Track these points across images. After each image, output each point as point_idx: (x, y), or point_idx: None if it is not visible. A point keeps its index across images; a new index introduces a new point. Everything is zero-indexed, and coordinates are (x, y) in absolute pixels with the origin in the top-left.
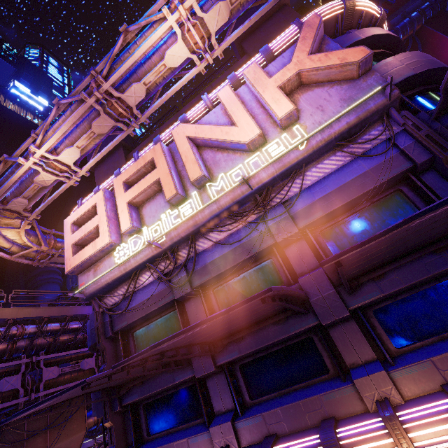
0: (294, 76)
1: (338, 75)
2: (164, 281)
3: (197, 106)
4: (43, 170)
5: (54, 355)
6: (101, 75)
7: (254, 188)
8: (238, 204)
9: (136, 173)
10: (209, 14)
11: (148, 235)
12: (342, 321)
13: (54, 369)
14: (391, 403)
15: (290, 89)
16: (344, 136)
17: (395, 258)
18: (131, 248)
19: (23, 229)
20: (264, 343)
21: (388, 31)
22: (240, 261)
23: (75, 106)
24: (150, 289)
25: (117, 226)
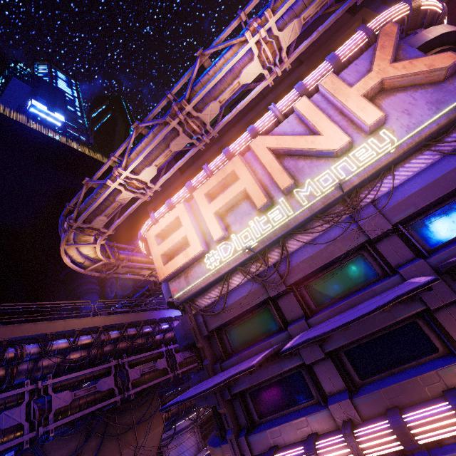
0: (377, 84)
1: (423, 80)
2: (260, 281)
3: (265, 117)
4: (124, 189)
5: (134, 358)
6: (185, 98)
7: (345, 191)
8: (328, 206)
9: (217, 185)
10: (284, 32)
11: (237, 241)
12: (447, 305)
13: (137, 370)
14: None
15: (371, 96)
16: (433, 136)
17: None
18: (222, 254)
19: (99, 244)
20: (371, 329)
21: (454, 27)
22: (333, 258)
23: (157, 128)
24: (241, 290)
25: (203, 235)
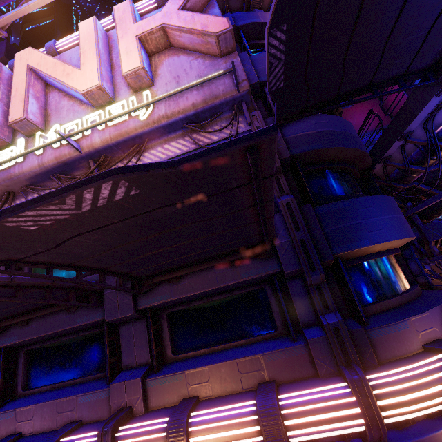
0: (157, 30)
1: (202, 46)
2: None
3: (70, 36)
4: None
5: None
6: None
7: (84, 152)
8: (67, 166)
9: None
10: None
11: None
12: (135, 319)
13: None
14: (133, 413)
15: (155, 45)
16: (191, 118)
17: (190, 263)
18: None
19: None
20: (47, 331)
21: None
22: None
23: None
24: None
25: None
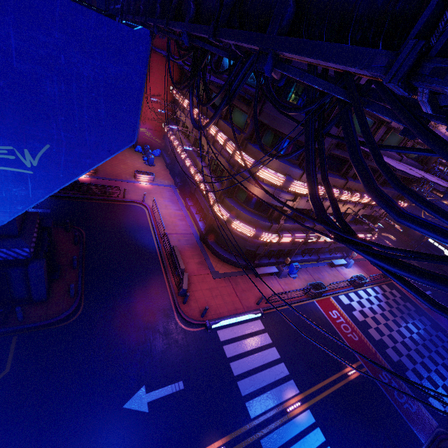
0: None
1: None
2: None
3: None
4: None
5: None
6: None
7: None
8: None
9: None
10: None
11: None
12: None
13: None
14: None
15: None
16: None
17: None
18: None
19: None
20: None
21: None
22: None
23: None
24: None
25: None
